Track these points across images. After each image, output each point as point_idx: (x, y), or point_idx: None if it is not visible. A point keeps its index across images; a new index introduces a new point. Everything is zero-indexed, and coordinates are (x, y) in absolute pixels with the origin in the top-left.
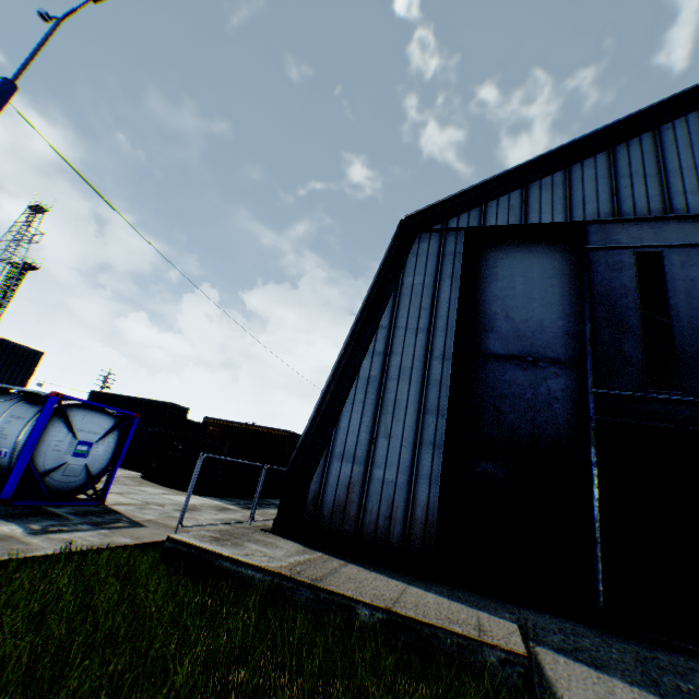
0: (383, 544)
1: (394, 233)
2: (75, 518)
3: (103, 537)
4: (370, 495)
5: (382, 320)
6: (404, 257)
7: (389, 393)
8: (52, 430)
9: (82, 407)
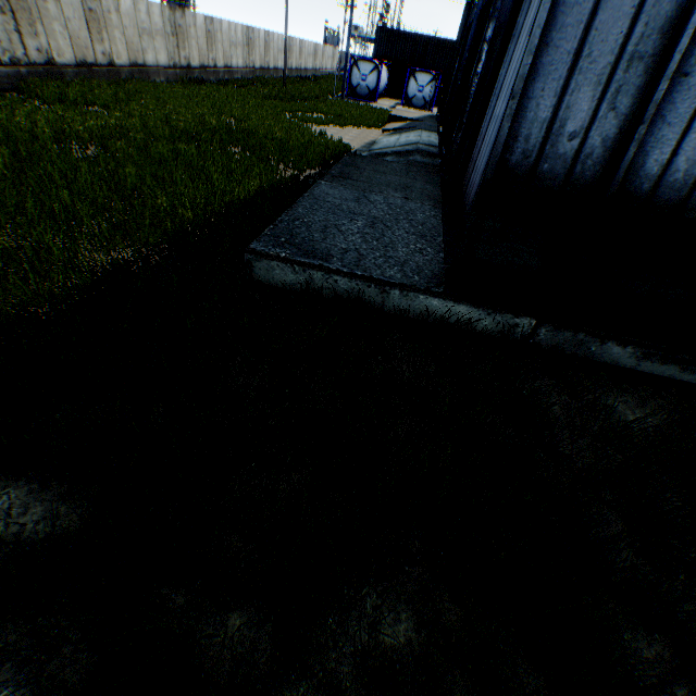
0: None
1: None
2: None
3: None
4: None
5: None
6: None
7: None
8: (411, 83)
9: (419, 72)
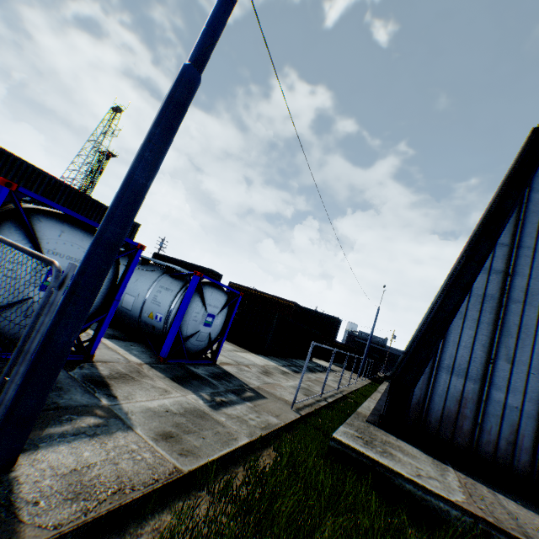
0: (505, 468)
1: (523, 142)
2: (216, 383)
3: (257, 415)
4: (487, 415)
5: (501, 237)
6: (533, 170)
7: (511, 316)
8: (192, 304)
9: (210, 285)
